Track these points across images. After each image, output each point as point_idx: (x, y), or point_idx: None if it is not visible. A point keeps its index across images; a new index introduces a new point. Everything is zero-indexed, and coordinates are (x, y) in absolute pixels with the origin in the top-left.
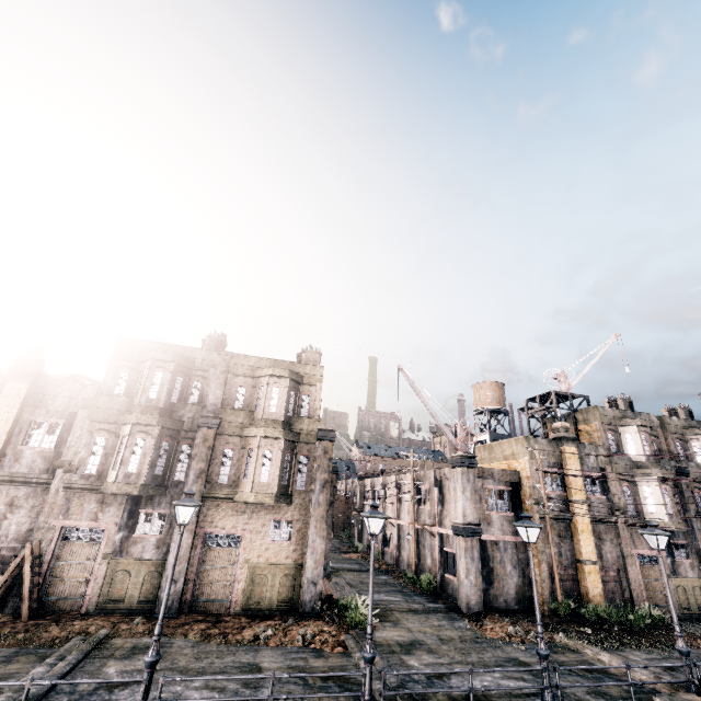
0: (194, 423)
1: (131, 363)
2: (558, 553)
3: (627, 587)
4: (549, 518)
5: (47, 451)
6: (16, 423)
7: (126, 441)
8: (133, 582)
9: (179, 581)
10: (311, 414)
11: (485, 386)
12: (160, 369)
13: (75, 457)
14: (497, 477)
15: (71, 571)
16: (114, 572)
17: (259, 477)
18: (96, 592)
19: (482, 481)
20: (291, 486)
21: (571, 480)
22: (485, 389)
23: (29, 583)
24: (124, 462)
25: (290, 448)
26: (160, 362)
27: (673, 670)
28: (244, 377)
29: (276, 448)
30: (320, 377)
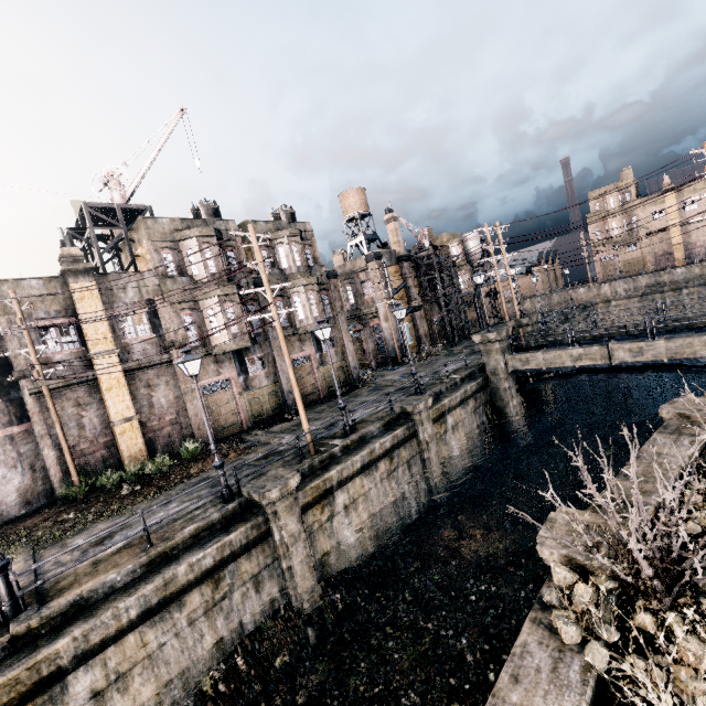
0: None
1: None
2: (76, 427)
3: (189, 424)
4: (48, 391)
5: None
6: None
7: None
8: None
9: None
10: None
11: None
12: None
13: None
14: None
15: None
16: None
17: None
18: None
19: None
20: None
21: (86, 329)
22: None
23: None
24: None
25: None
26: None
27: (100, 544)
28: None
29: None
30: None
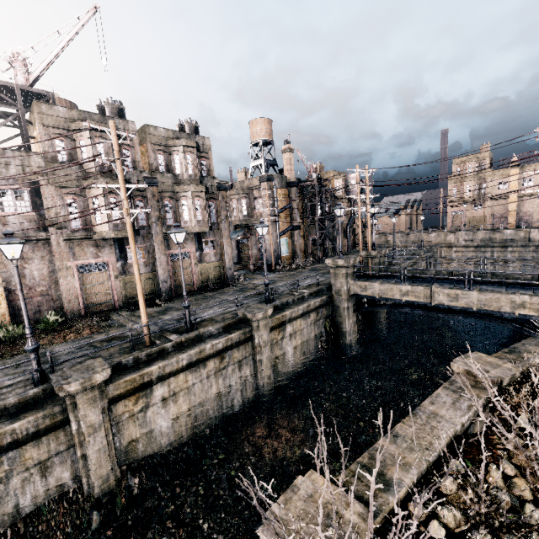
0: None
1: None
2: None
3: (60, 297)
4: None
5: None
6: None
7: None
8: None
9: None
10: None
11: None
12: None
13: None
14: None
15: None
16: None
17: None
18: None
19: None
20: None
21: None
22: None
23: None
24: None
25: None
26: None
27: None
28: None
29: None
30: None
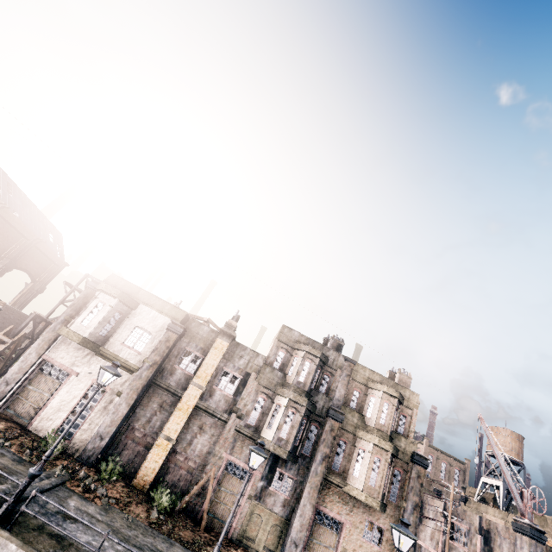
0: (323, 410)
1: (287, 346)
2: None
3: None
4: None
5: (228, 396)
6: (216, 368)
7: (283, 411)
8: (262, 527)
9: (299, 546)
10: (405, 434)
11: (505, 432)
12: (309, 360)
13: (244, 407)
14: None
15: (226, 498)
16: (252, 512)
17: (368, 479)
18: (239, 524)
19: None
20: (386, 496)
21: None
22: (504, 436)
23: (209, 500)
24: (279, 427)
25: (391, 461)
26: (310, 354)
27: None
28: (360, 383)
29: (384, 458)
30: (416, 403)
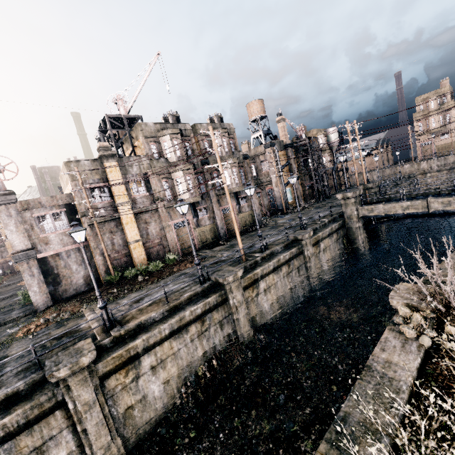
0: None
1: None
2: (111, 244)
3: (167, 245)
4: (96, 223)
5: None
6: None
7: None
8: None
9: None
10: None
11: None
12: None
13: None
14: (47, 204)
15: None
16: None
17: None
18: None
19: (30, 212)
20: None
21: (114, 189)
22: None
23: None
24: None
25: None
26: None
27: (137, 302)
28: None
29: None
30: None
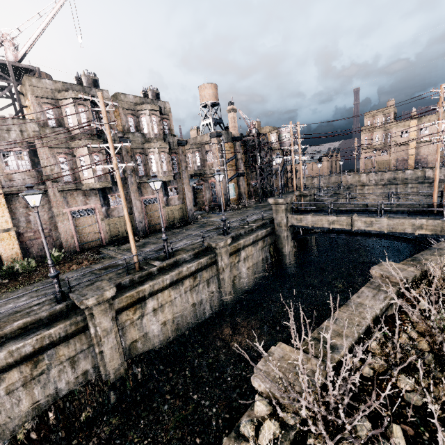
0: None
1: None
2: None
3: (59, 237)
4: None
5: None
6: None
7: None
8: None
9: None
10: None
11: None
12: None
13: None
14: None
15: None
16: None
17: None
18: None
19: None
20: None
21: None
22: None
23: None
24: None
25: None
26: None
27: None
28: None
29: None
30: None
